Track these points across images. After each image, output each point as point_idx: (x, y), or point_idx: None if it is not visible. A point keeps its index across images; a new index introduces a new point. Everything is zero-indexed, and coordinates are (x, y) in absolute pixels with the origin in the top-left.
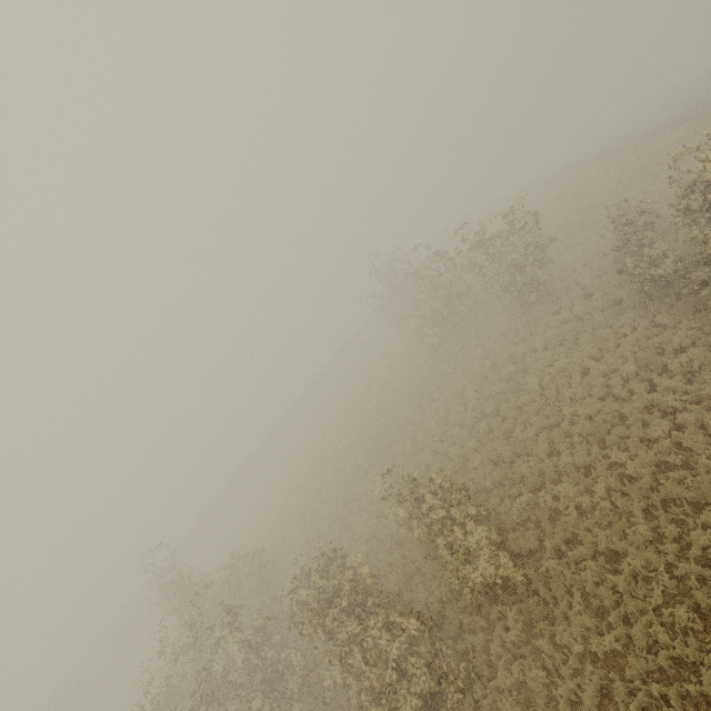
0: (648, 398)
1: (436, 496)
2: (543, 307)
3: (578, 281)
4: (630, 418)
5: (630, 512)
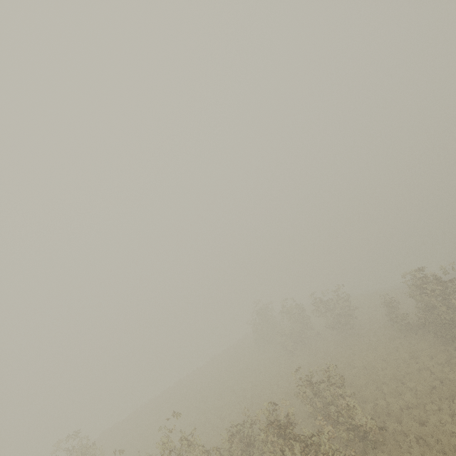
0: (417, 365)
1: (309, 419)
2: (354, 338)
3: (369, 330)
4: (412, 373)
5: (425, 407)
